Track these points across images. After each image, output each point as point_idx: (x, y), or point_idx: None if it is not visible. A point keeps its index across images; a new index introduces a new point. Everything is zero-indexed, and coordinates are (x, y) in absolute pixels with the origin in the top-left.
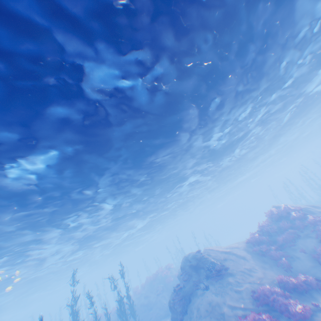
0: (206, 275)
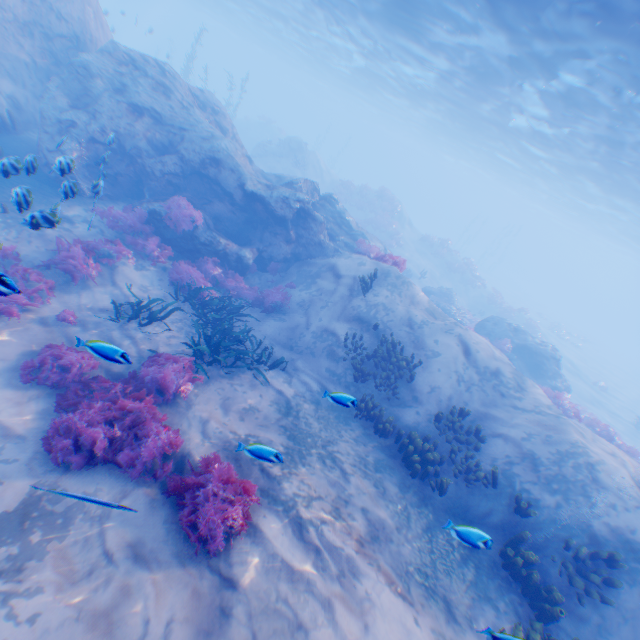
0: (292, 160)
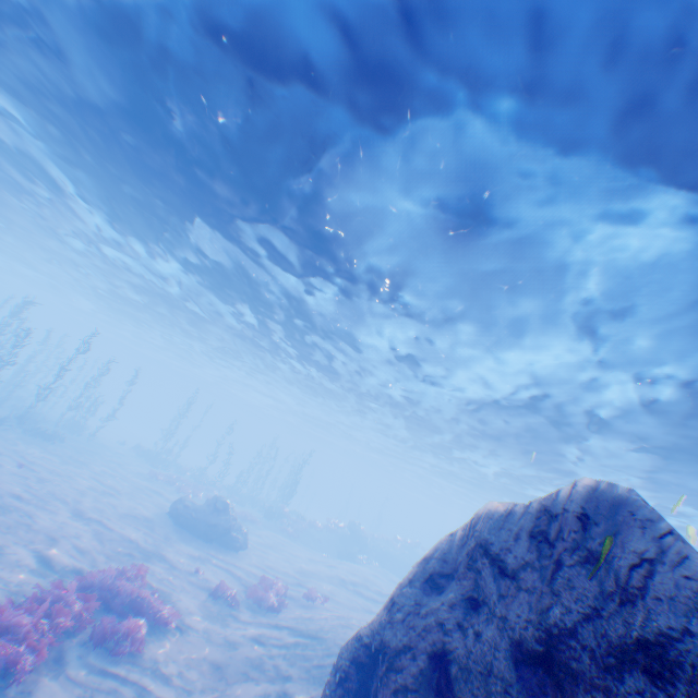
0: None
